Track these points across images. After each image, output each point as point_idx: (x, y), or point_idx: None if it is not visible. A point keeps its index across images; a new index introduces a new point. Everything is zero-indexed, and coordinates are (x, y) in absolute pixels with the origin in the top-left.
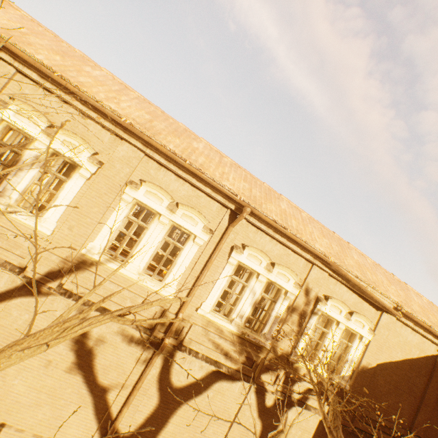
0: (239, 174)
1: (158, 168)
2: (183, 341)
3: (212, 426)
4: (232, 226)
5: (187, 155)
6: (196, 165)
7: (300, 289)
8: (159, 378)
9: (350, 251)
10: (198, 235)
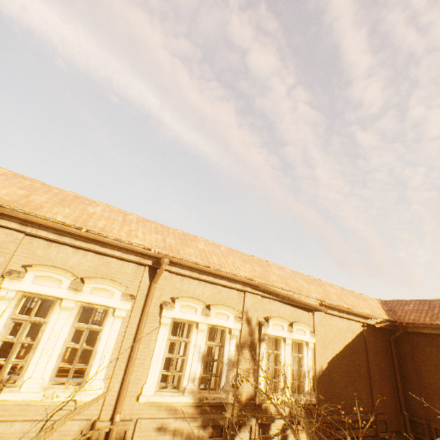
0: (148, 227)
1: (48, 246)
2: None
3: None
4: (155, 283)
5: (82, 223)
6: (96, 230)
7: (241, 322)
8: None
9: (271, 268)
10: (117, 307)
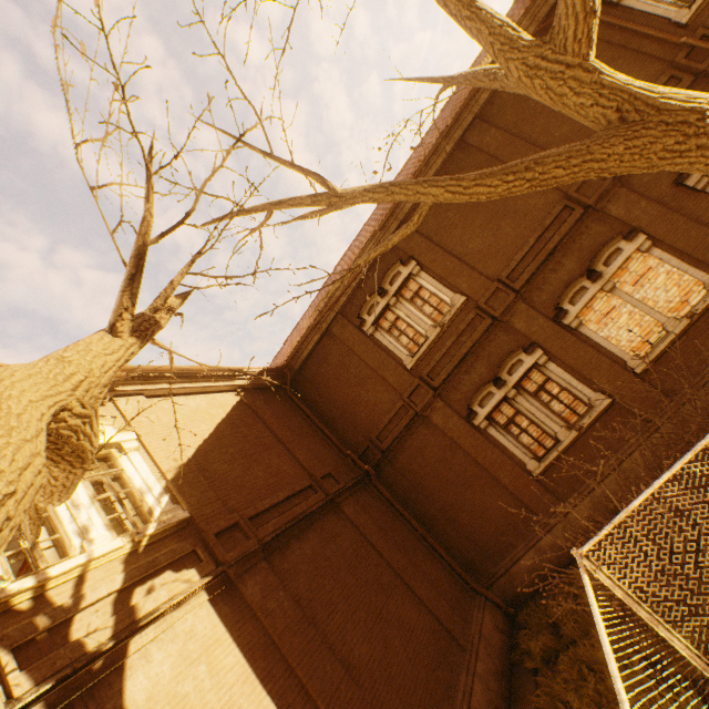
0: None
1: None
2: None
3: None
4: None
5: None
6: None
7: None
8: None
9: None
10: None
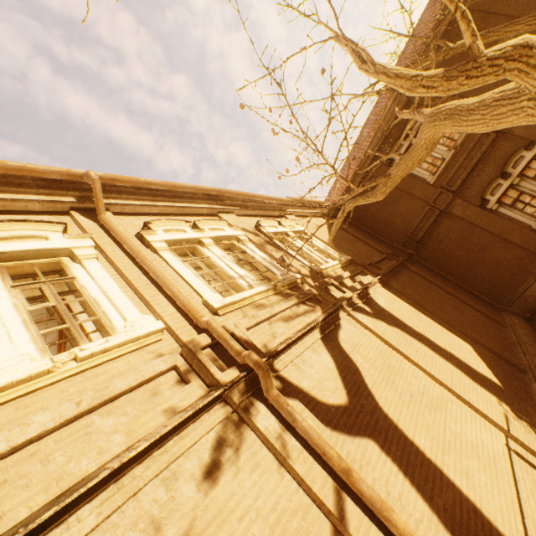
0: None
1: None
2: (260, 349)
3: (406, 376)
4: (103, 213)
5: None
6: None
7: (239, 229)
8: (327, 426)
9: None
10: (72, 246)
